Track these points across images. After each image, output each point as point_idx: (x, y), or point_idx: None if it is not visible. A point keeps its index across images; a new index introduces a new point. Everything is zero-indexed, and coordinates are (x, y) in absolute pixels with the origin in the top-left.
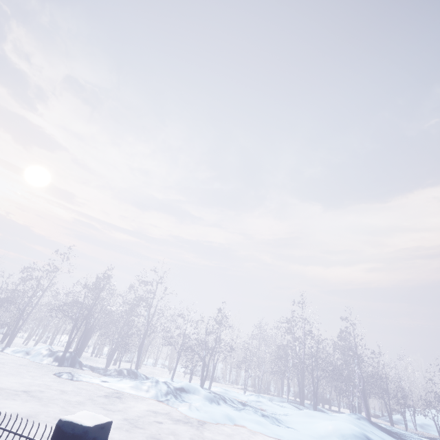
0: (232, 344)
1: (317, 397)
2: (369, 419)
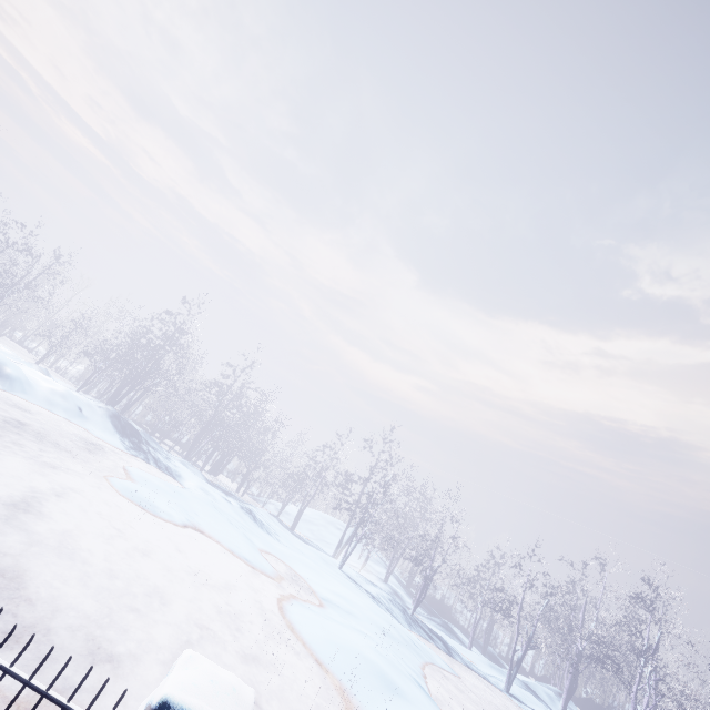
0: (10, 275)
1: (120, 401)
2: (185, 457)
